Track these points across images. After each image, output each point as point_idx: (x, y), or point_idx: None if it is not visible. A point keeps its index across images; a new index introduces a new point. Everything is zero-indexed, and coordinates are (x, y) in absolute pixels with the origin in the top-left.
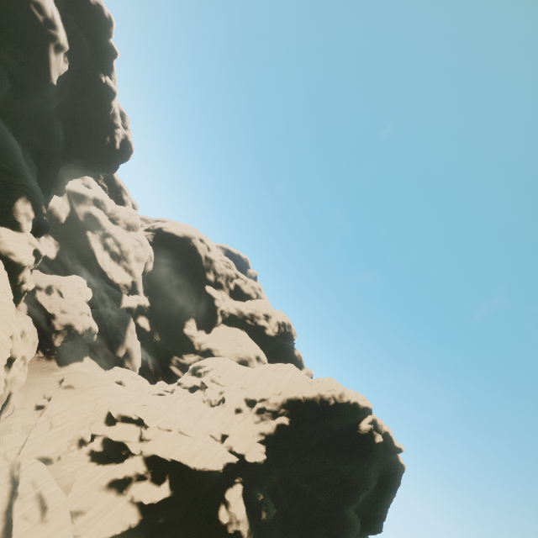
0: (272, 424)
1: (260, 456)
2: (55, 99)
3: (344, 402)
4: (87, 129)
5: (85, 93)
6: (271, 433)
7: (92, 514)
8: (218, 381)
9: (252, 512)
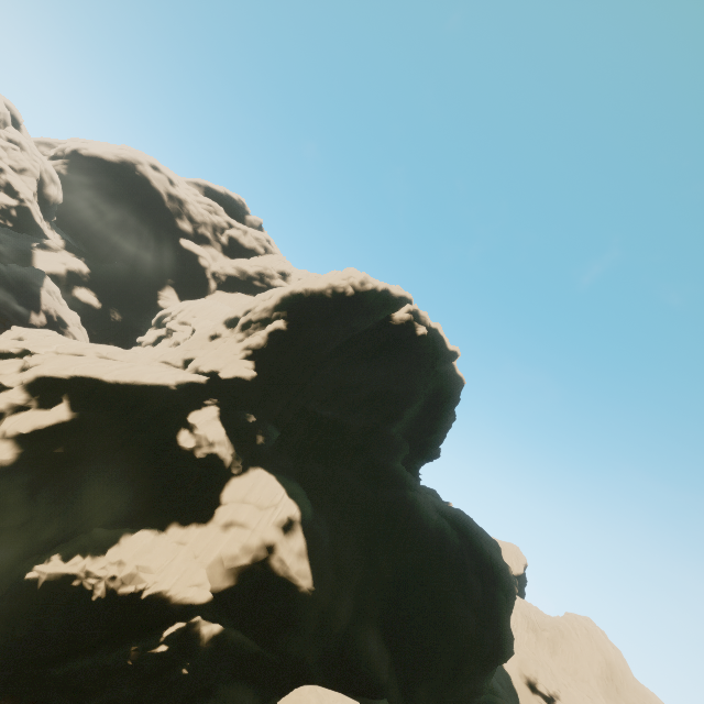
0: (262, 333)
1: (243, 370)
2: None
3: (368, 290)
4: None
5: None
6: (260, 345)
7: None
8: (191, 322)
9: (241, 438)
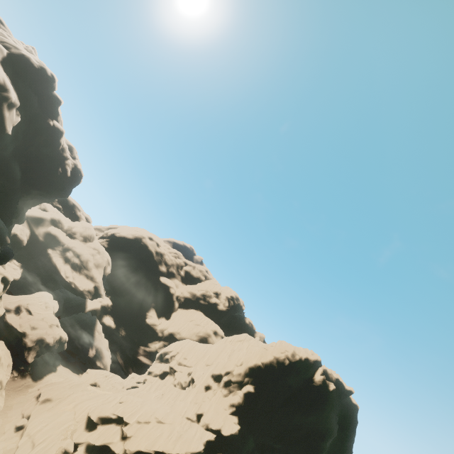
0: (240, 394)
1: (234, 427)
2: (10, 145)
3: (297, 360)
4: (41, 165)
5: (36, 136)
6: (240, 403)
7: None
8: (184, 363)
9: None
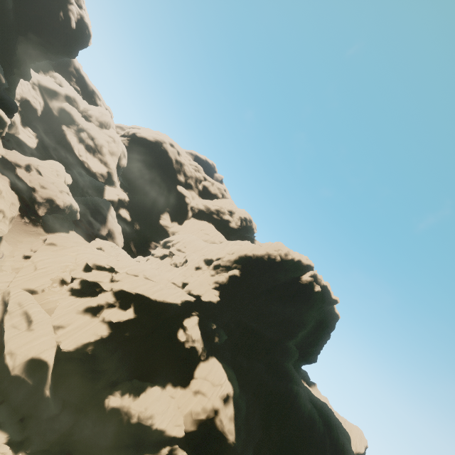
0: (225, 275)
1: (213, 297)
2: None
3: (288, 259)
4: (37, 0)
5: None
6: (224, 282)
7: (71, 328)
8: (183, 250)
9: (207, 337)
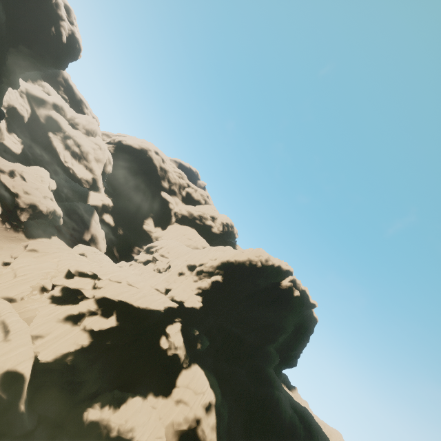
0: (208, 281)
1: (196, 303)
2: None
3: (269, 265)
4: (30, 15)
5: None
6: (206, 288)
7: (50, 337)
8: (166, 256)
9: (189, 343)
